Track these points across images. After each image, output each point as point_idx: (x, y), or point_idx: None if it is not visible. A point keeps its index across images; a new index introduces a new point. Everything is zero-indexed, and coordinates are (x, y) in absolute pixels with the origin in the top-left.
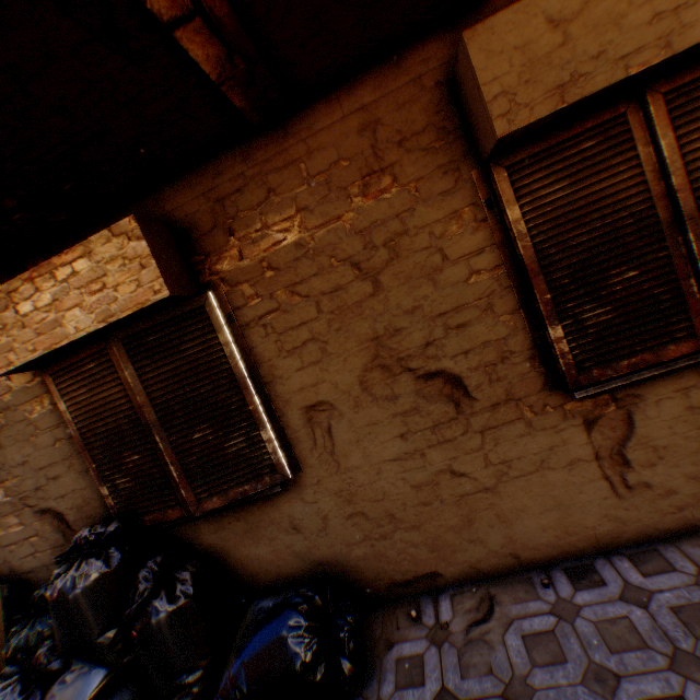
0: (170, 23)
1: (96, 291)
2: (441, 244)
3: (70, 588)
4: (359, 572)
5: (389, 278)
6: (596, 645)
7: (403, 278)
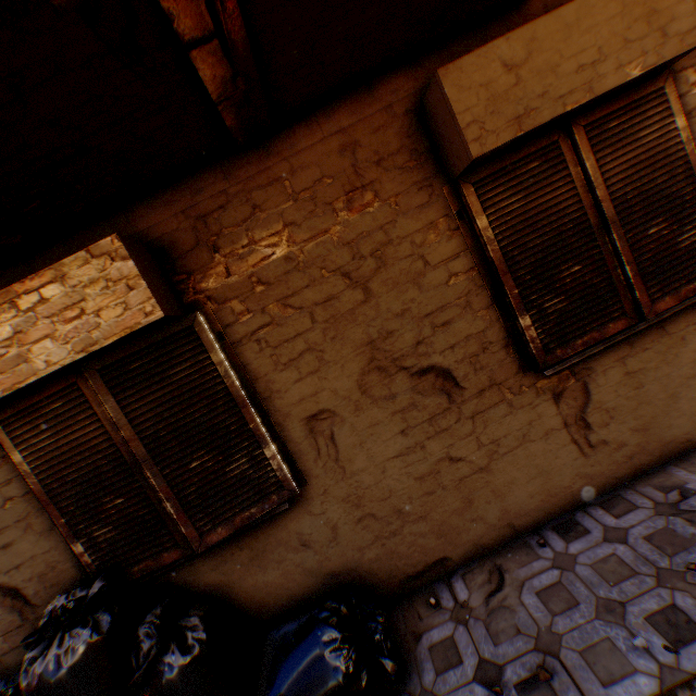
0: (190, 43)
1: (72, 318)
2: (422, 251)
3: (54, 670)
4: (372, 575)
5: (379, 285)
6: (598, 584)
7: (391, 284)
